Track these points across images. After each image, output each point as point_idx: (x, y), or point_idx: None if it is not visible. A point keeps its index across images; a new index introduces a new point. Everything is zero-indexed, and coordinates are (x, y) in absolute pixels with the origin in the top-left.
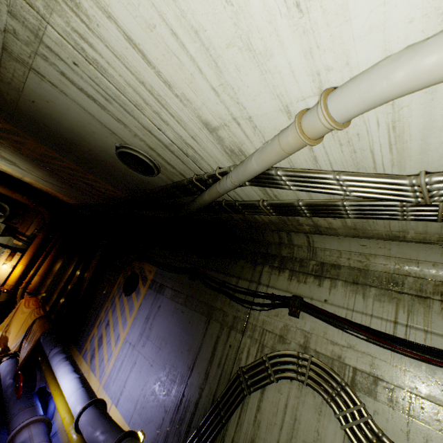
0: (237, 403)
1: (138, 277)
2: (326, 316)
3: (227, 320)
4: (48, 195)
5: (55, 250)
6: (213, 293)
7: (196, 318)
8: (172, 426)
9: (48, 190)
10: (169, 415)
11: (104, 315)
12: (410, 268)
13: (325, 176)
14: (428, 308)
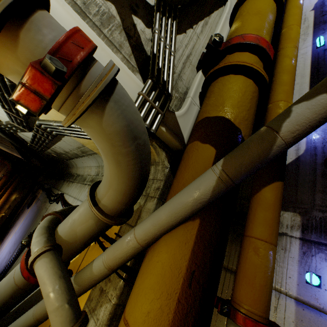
0: (21, 249)
1: (36, 197)
2: (62, 200)
3: (43, 211)
4: (12, 155)
5: (12, 187)
6: (48, 199)
7: (37, 213)
8: (3, 269)
9: (8, 151)
10: (5, 263)
11: (17, 221)
12: (90, 171)
13: (3, 123)
14: (84, 188)
